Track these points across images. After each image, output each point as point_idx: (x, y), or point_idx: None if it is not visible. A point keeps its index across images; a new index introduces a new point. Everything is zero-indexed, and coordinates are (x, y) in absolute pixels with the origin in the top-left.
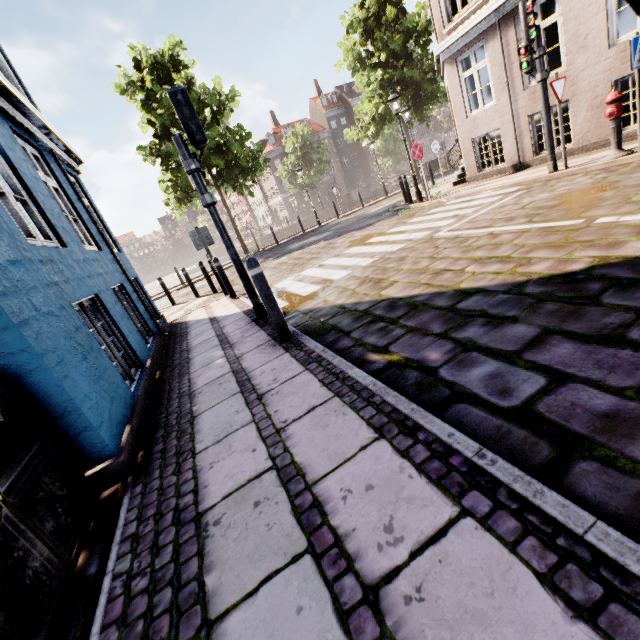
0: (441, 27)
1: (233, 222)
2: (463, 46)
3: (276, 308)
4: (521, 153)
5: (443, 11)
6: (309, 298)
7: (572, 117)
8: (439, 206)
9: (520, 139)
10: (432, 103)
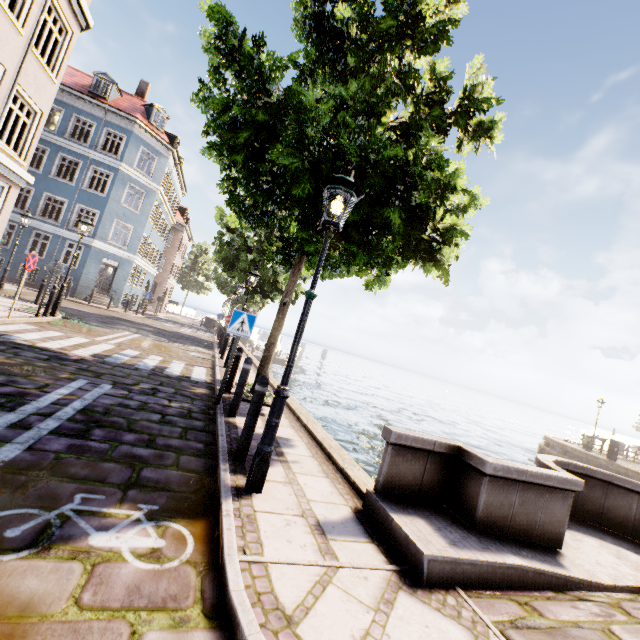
0: None
1: None
2: None
3: None
4: None
5: None
6: None
7: None
8: None
9: None
10: None
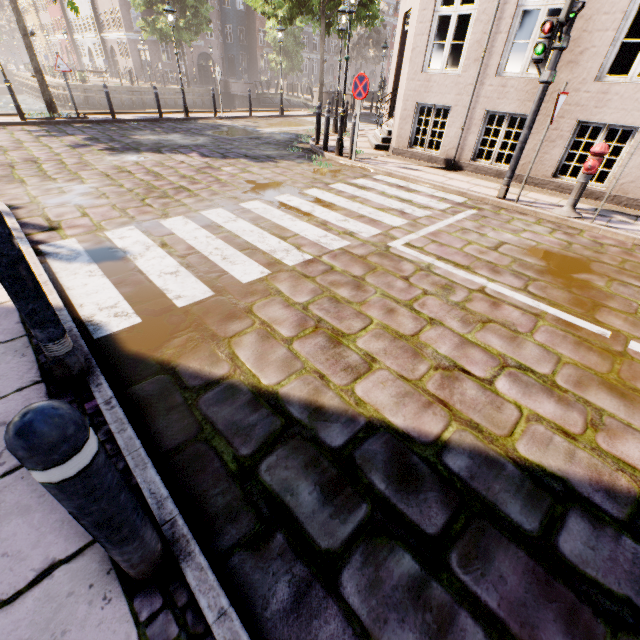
0: None
1: (28, 42)
2: None
3: (134, 534)
4: (460, 150)
5: None
6: (191, 325)
7: None
8: (367, 177)
9: (466, 133)
10: (359, 19)
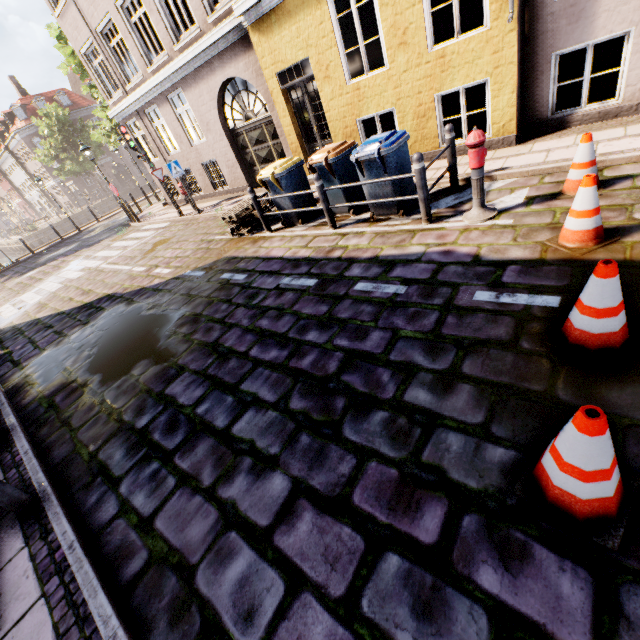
0: (107, 99)
1: None
2: (126, 117)
3: None
4: None
5: (104, 89)
6: (6, 321)
7: (196, 177)
8: (137, 230)
9: None
10: None
